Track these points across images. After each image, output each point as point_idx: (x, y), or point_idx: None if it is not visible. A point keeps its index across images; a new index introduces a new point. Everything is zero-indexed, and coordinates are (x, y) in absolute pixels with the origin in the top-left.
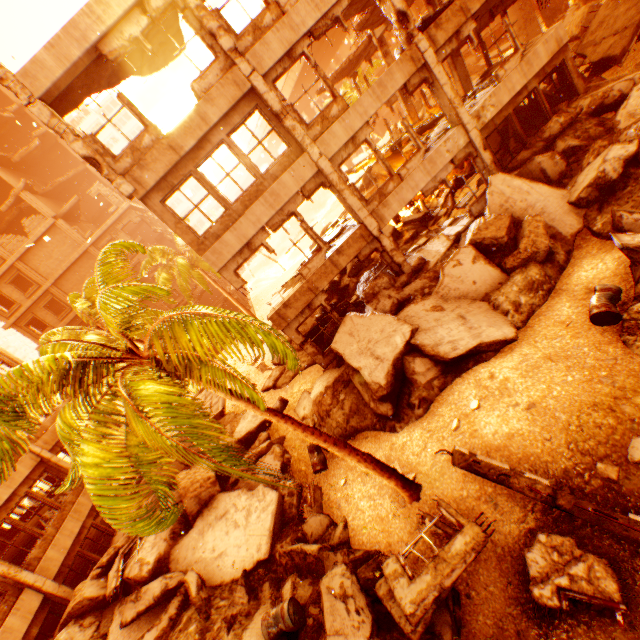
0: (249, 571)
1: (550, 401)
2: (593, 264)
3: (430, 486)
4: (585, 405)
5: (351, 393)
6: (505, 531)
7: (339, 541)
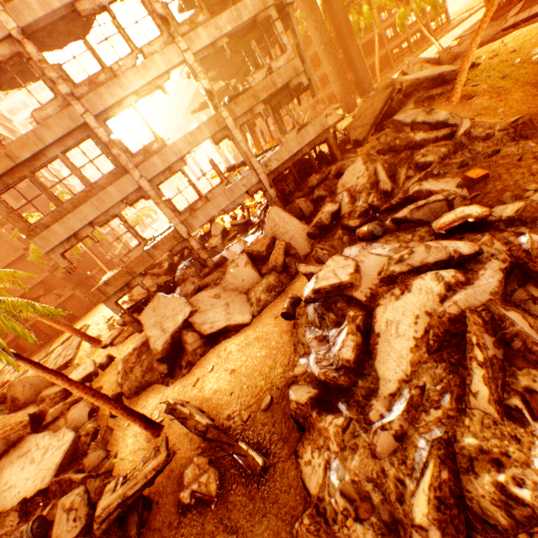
0: (29, 499)
1: (243, 368)
2: (303, 278)
3: (169, 426)
4: (257, 372)
5: (150, 354)
6: (187, 456)
7: (106, 470)
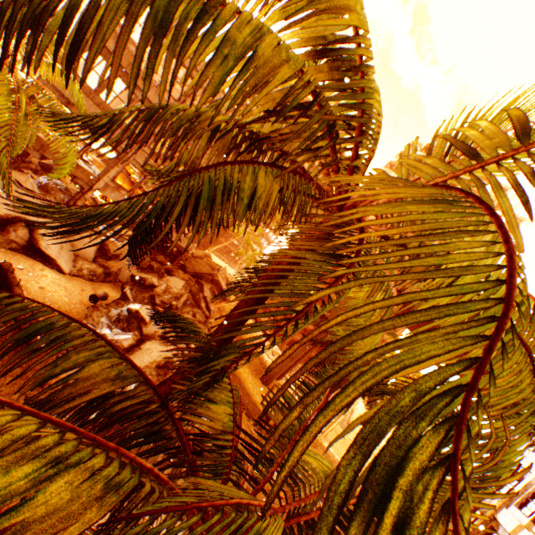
0: None
1: (51, 294)
2: (112, 290)
3: None
4: (58, 305)
5: None
6: None
7: None
